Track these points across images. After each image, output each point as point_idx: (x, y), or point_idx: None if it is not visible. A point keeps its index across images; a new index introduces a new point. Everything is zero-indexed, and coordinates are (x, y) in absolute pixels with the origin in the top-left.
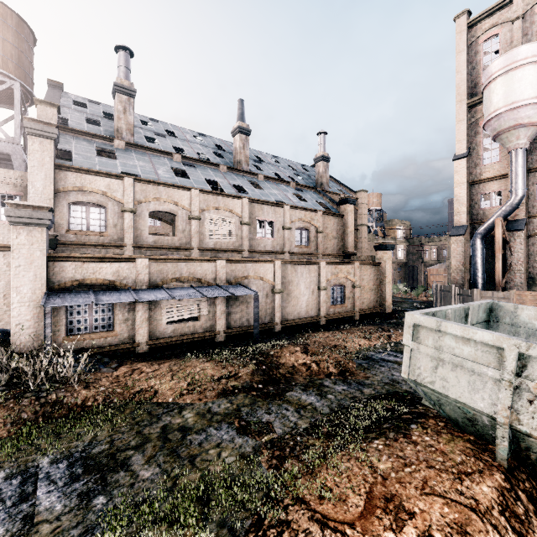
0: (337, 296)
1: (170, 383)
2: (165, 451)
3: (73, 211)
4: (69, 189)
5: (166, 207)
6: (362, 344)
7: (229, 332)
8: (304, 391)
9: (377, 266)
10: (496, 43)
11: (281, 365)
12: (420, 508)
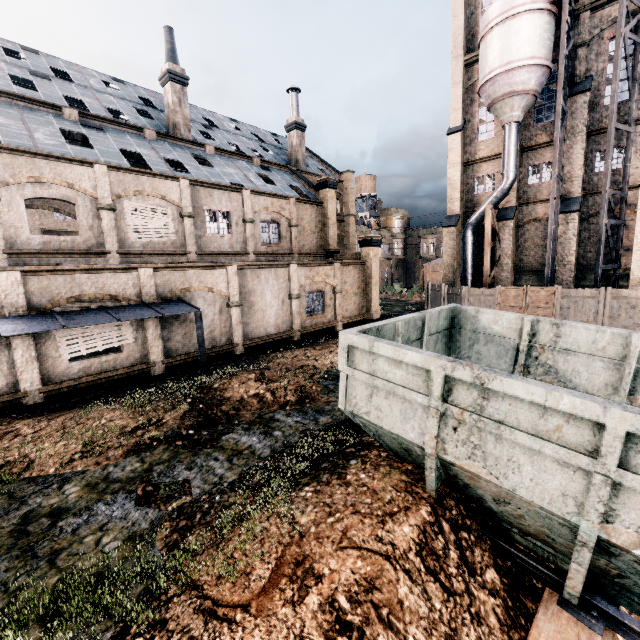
0: (315, 305)
1: (57, 447)
2: (15, 553)
3: None
4: None
5: (55, 192)
6: (335, 361)
7: (170, 362)
8: (246, 431)
9: (363, 266)
10: None
11: (225, 400)
12: (331, 567)
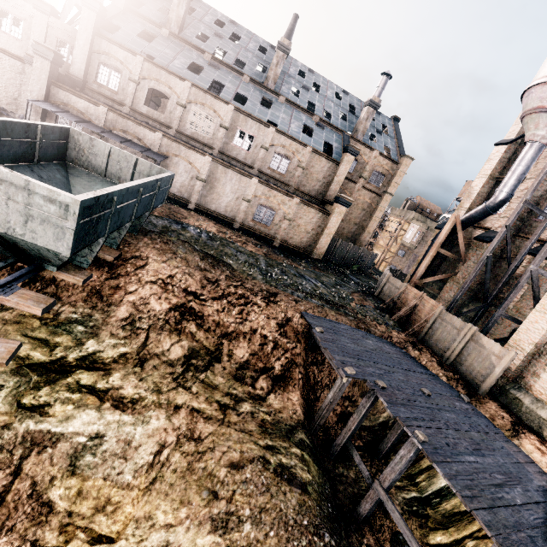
0: (265, 217)
1: None
2: None
3: (102, 70)
4: (101, 52)
5: (163, 89)
6: (204, 227)
7: None
8: None
9: (326, 216)
10: None
11: None
12: None
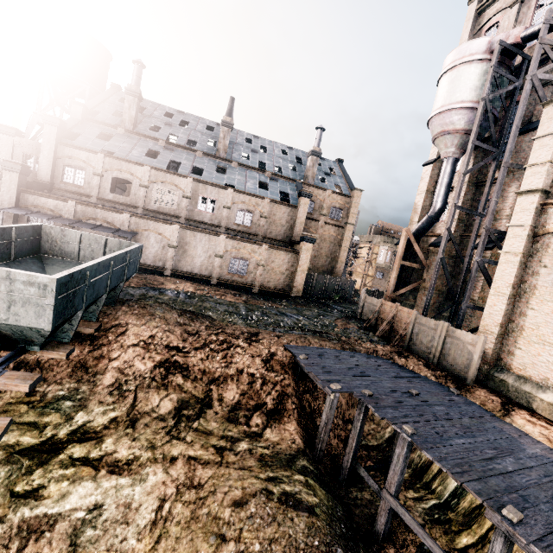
0: (240, 268)
1: None
2: None
3: (67, 171)
4: (64, 157)
5: (125, 176)
6: (181, 288)
7: None
8: None
9: (296, 254)
10: (496, 32)
11: None
12: None
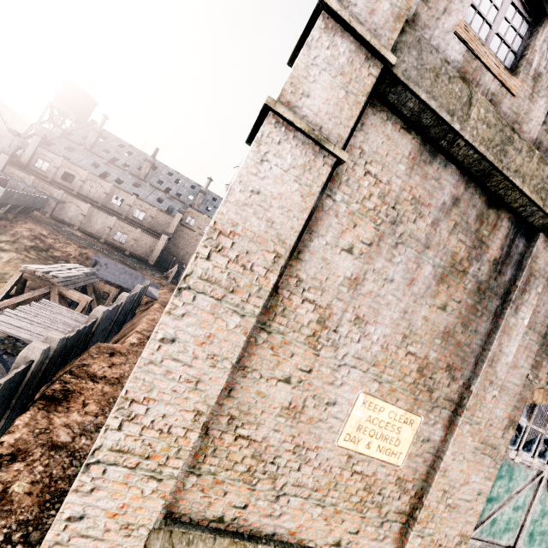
0: (121, 238)
1: None
2: None
3: (39, 161)
4: (40, 154)
5: (73, 173)
6: (74, 232)
7: (52, 216)
8: None
9: (158, 240)
10: None
11: None
12: None
